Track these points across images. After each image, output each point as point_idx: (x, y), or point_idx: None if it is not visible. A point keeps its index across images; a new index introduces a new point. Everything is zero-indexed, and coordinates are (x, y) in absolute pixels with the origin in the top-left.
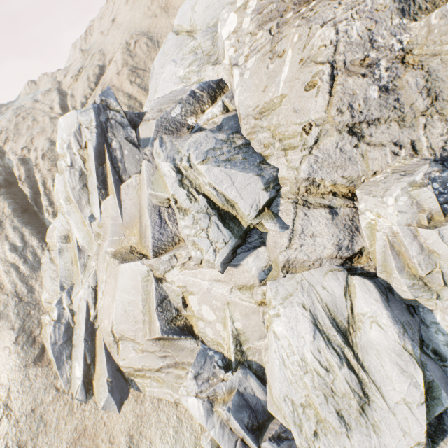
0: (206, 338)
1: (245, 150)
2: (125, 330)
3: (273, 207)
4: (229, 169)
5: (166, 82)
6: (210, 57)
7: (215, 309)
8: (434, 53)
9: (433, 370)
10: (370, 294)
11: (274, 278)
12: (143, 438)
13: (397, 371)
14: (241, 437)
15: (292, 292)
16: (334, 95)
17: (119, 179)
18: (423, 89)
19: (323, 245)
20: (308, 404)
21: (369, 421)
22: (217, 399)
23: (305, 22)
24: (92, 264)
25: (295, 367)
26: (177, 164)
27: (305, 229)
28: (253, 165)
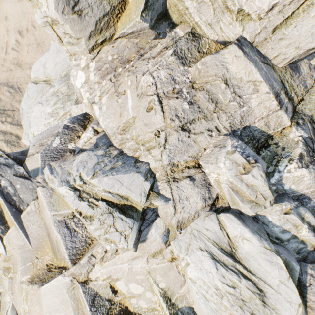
0: (141, 310)
1: (121, 157)
2: None
3: (155, 189)
4: (115, 175)
5: (37, 118)
6: (69, 96)
7: (140, 282)
8: (206, 81)
9: (283, 252)
10: (233, 221)
11: (174, 238)
12: None
13: (269, 264)
14: None
15: (189, 242)
16: (166, 111)
17: (17, 210)
18: (209, 99)
19: (195, 202)
20: None
21: (270, 307)
22: None
23: (132, 73)
24: (7, 299)
25: (214, 297)
26: (72, 184)
27: (181, 196)
28: (131, 166)
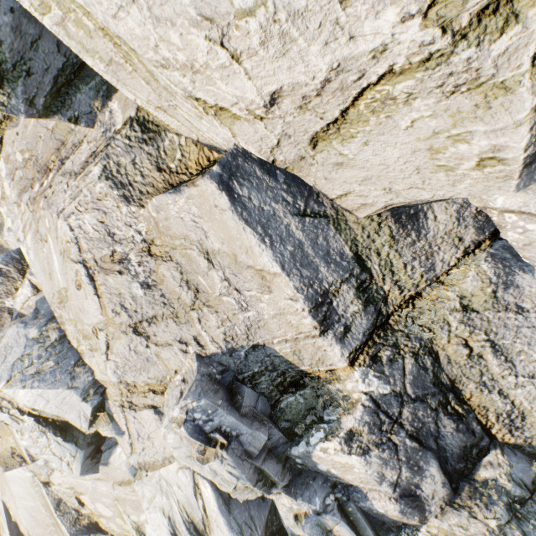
0: (114, 532)
1: (59, 348)
2: (41, 534)
3: (107, 409)
4: (36, 388)
5: None
6: None
7: (108, 506)
8: (172, 246)
9: None
10: (210, 497)
11: (140, 476)
12: None
13: None
14: None
15: (155, 493)
16: (103, 296)
17: None
18: (182, 281)
19: (162, 446)
20: None
21: None
22: None
23: (46, 206)
24: None
25: None
26: None
27: (140, 432)
28: (66, 372)
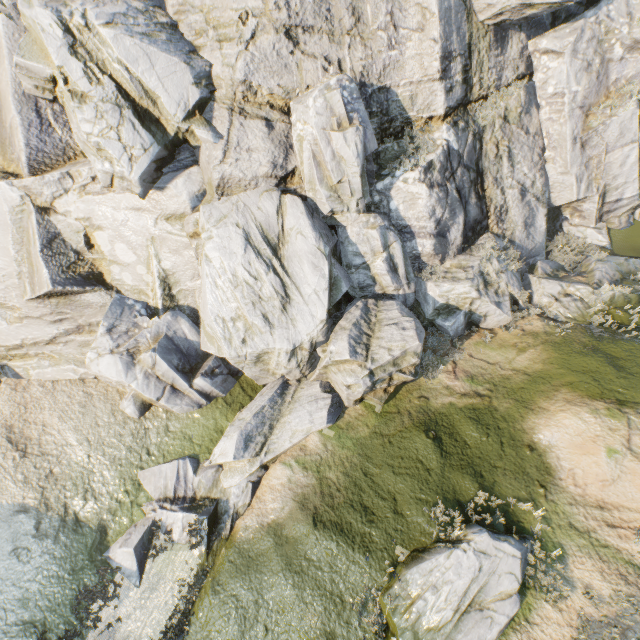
0: (123, 287)
1: (171, 31)
2: None
3: (206, 114)
4: (147, 44)
5: None
6: None
7: (135, 248)
8: None
9: (340, 270)
10: (298, 209)
11: (208, 203)
12: (31, 424)
13: (312, 269)
14: (171, 384)
15: (227, 214)
16: None
17: None
18: (350, 6)
19: (259, 162)
20: (238, 317)
21: (289, 317)
22: (140, 351)
23: None
24: None
25: (226, 285)
26: (65, 18)
27: (241, 142)
28: (180, 51)
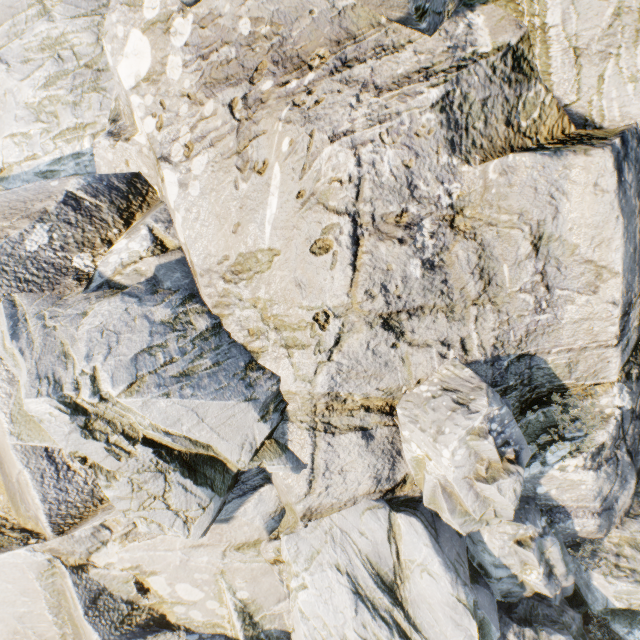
0: (192, 624)
1: (214, 341)
2: None
3: (278, 435)
4: (189, 398)
5: None
6: (97, 73)
7: (201, 584)
8: (490, 221)
9: (483, 602)
10: (419, 537)
11: (290, 530)
12: None
13: (452, 625)
14: None
15: (320, 547)
16: (361, 269)
17: None
18: (476, 268)
19: (357, 481)
20: None
21: None
22: None
23: (300, 119)
24: None
25: None
26: (68, 396)
27: (331, 464)
28: (234, 377)
